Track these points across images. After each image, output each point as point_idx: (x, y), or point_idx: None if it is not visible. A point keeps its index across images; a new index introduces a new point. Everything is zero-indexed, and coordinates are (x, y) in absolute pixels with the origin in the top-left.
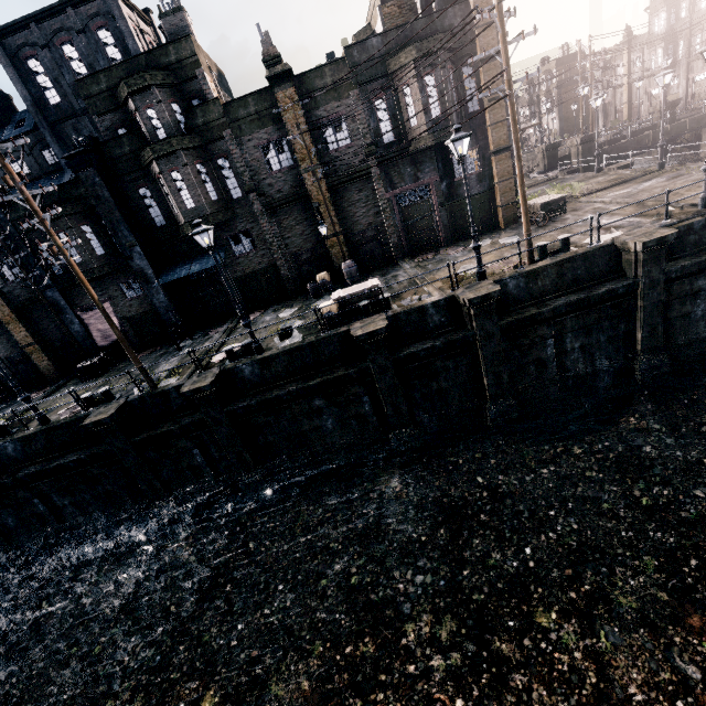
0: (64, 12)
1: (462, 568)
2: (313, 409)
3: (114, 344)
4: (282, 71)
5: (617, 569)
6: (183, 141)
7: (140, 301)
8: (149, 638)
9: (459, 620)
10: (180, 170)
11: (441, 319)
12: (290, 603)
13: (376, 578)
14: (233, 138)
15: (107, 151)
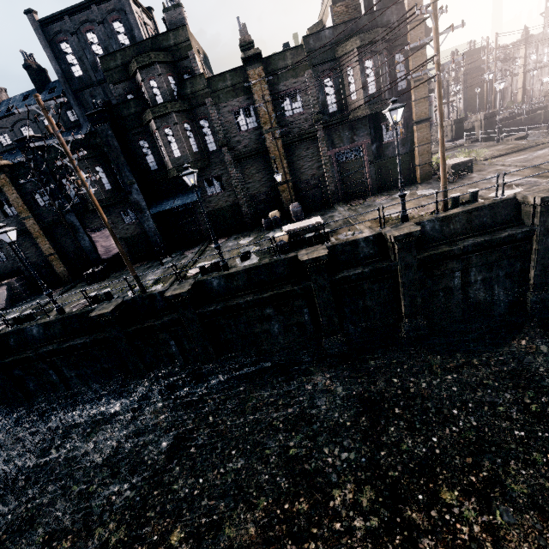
0: (89, 8)
1: (380, 450)
2: (264, 316)
3: (113, 258)
4: (254, 54)
5: (510, 461)
6: (175, 105)
7: (134, 226)
8: (131, 483)
9: (377, 491)
10: (171, 127)
11: (370, 251)
12: (241, 466)
13: (310, 452)
14: (213, 104)
15: (118, 111)
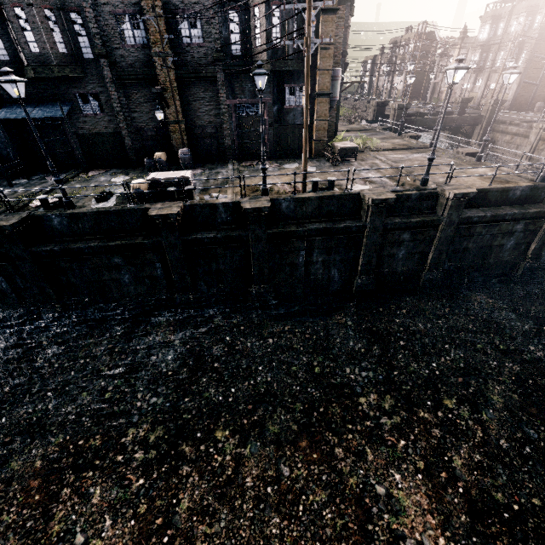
0: None
1: (185, 396)
2: (113, 265)
3: None
4: None
5: (278, 409)
6: None
7: None
8: None
9: (166, 430)
10: (24, 8)
11: (228, 217)
12: (51, 406)
13: (124, 396)
14: None
15: None
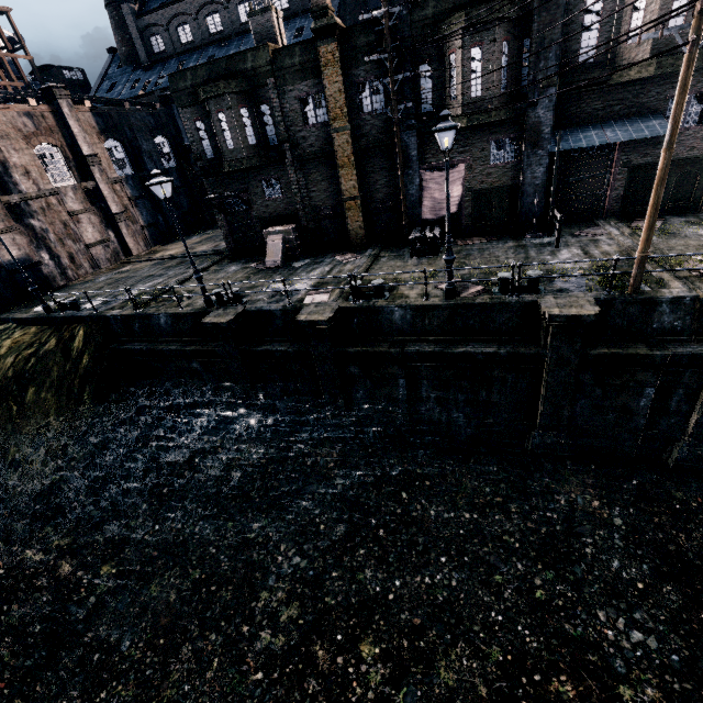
0: None
1: None
2: None
3: (436, 221)
4: None
5: None
6: None
7: (503, 171)
8: (631, 617)
9: None
10: None
11: None
12: None
13: None
14: None
15: None
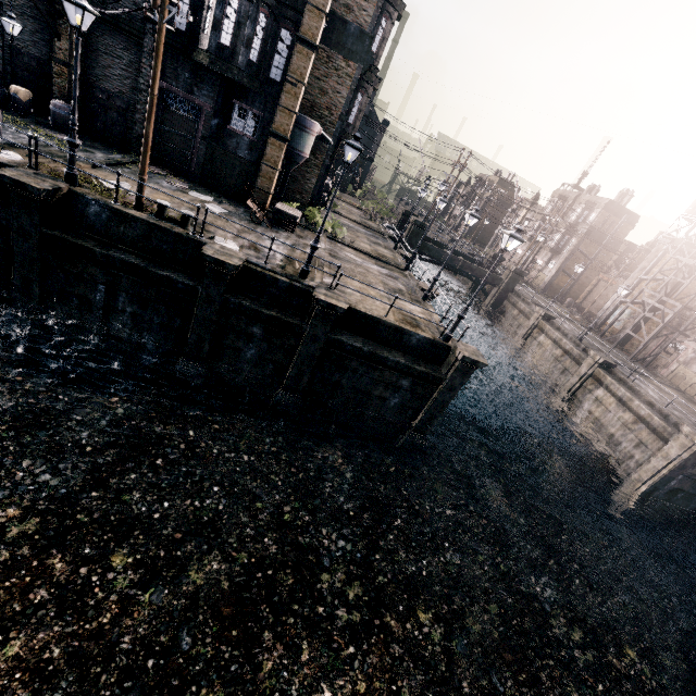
0: None
1: None
2: None
3: None
4: None
5: None
6: None
7: None
8: None
9: None
10: None
11: None
12: None
13: None
14: None
15: None
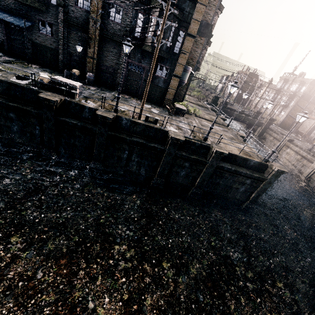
0: None
1: (9, 209)
2: (8, 117)
3: None
4: None
5: (62, 235)
6: None
7: None
8: None
9: None
10: None
11: (89, 116)
12: None
13: None
14: None
15: None
